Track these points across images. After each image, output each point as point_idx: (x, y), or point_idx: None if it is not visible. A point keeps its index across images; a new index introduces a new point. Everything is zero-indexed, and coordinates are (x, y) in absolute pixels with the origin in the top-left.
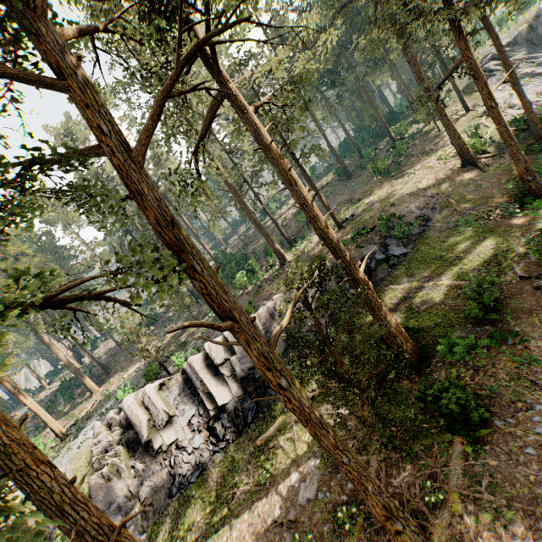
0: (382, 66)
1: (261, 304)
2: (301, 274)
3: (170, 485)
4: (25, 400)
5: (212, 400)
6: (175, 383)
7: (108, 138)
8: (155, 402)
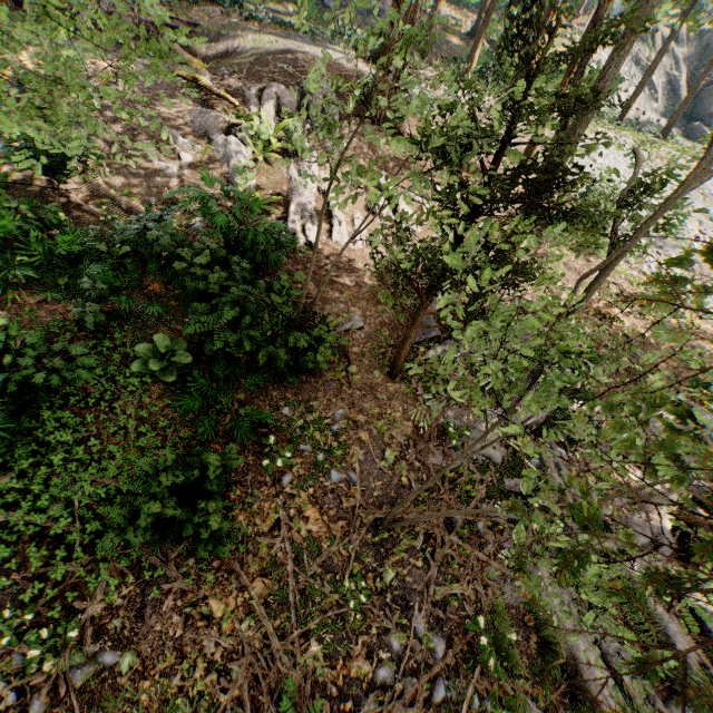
0: None
1: None
2: None
3: None
4: None
5: None
6: None
7: None
8: None
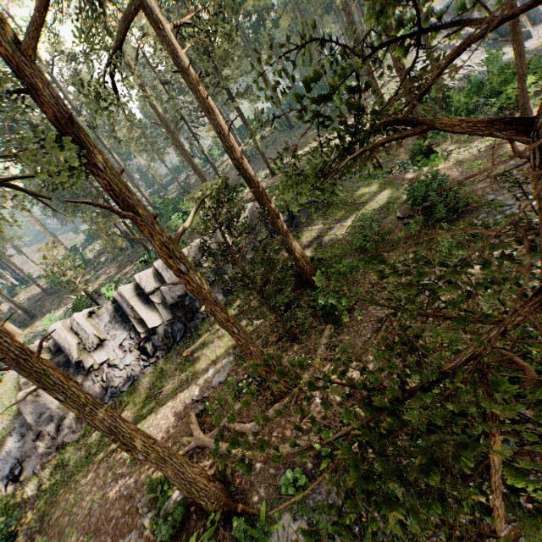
0: (330, 12)
1: (193, 242)
2: (212, 193)
3: (103, 396)
4: None
5: (143, 325)
6: (106, 311)
7: (5, 22)
8: (84, 328)
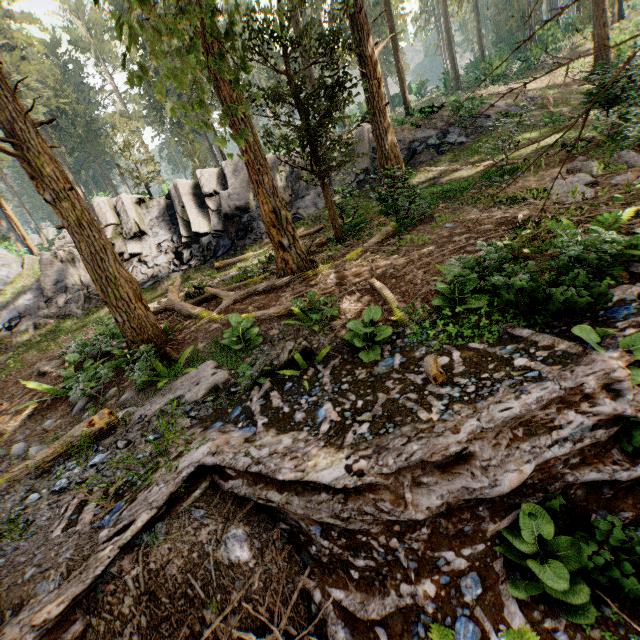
0: None
1: None
2: None
3: None
4: (6, 204)
5: (189, 230)
6: (157, 205)
7: None
8: (128, 210)
